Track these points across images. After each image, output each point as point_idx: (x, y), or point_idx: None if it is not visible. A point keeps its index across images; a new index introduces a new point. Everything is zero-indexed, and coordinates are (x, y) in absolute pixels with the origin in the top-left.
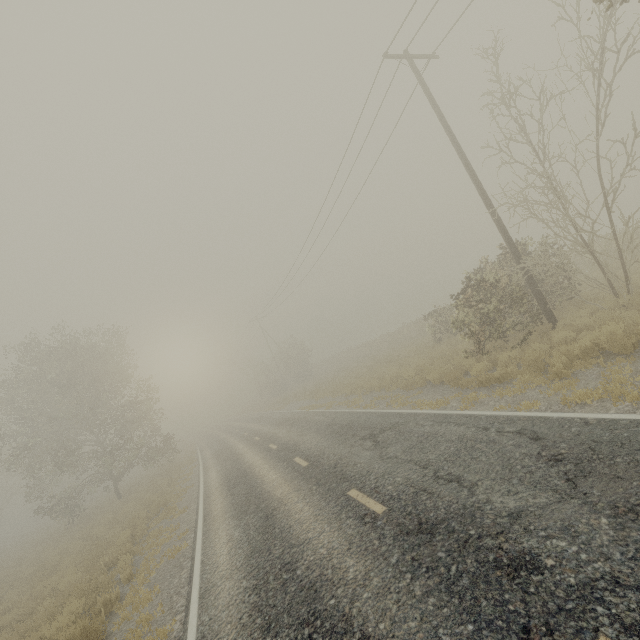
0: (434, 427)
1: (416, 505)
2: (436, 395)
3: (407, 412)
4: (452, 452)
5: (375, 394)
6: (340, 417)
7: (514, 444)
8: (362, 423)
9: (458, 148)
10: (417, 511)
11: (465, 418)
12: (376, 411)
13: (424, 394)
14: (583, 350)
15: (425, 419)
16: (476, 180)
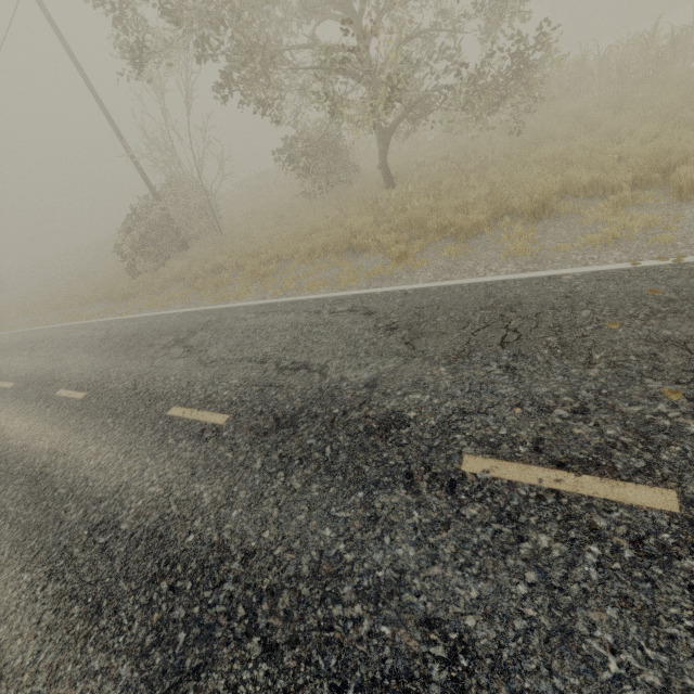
0: (74, 333)
1: (32, 377)
2: (99, 309)
3: (69, 325)
4: (70, 346)
5: (60, 311)
6: (16, 337)
7: (99, 335)
8: (31, 339)
9: (86, 81)
10: (31, 379)
11: (94, 324)
12: (49, 327)
13: (93, 309)
14: (174, 275)
15: (74, 328)
16: (110, 121)
